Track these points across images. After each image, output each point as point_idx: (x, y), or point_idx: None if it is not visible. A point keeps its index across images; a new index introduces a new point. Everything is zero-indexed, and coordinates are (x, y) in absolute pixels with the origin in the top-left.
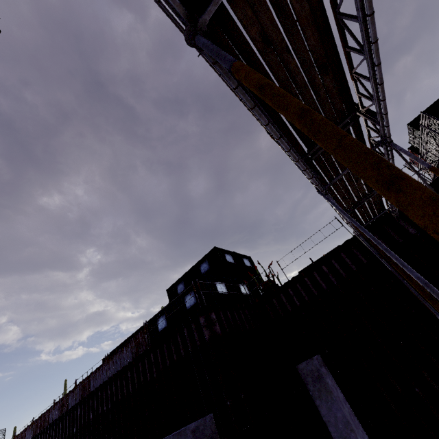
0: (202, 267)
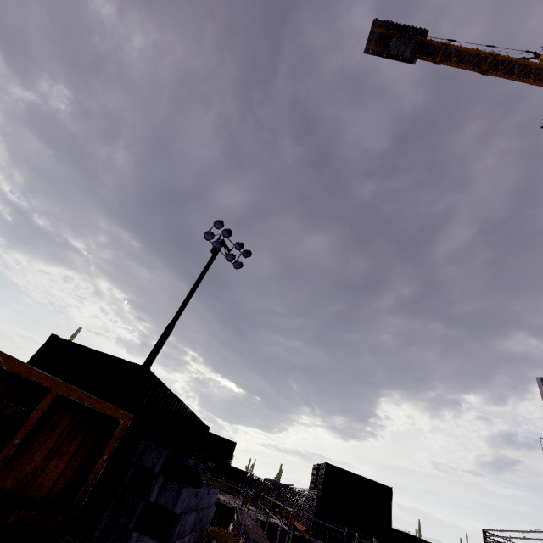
0: None
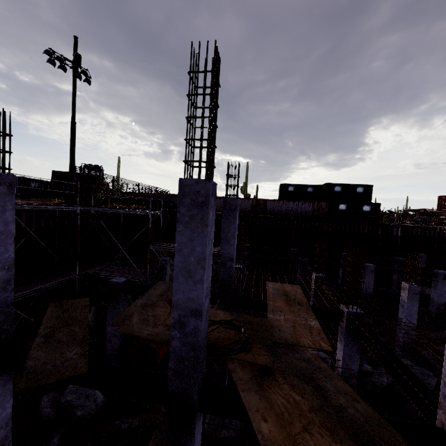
0: (359, 189)
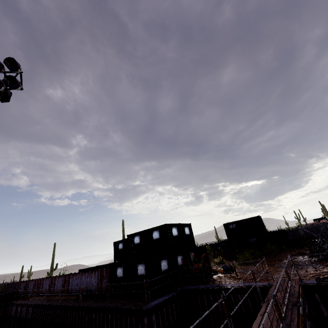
0: (154, 234)
